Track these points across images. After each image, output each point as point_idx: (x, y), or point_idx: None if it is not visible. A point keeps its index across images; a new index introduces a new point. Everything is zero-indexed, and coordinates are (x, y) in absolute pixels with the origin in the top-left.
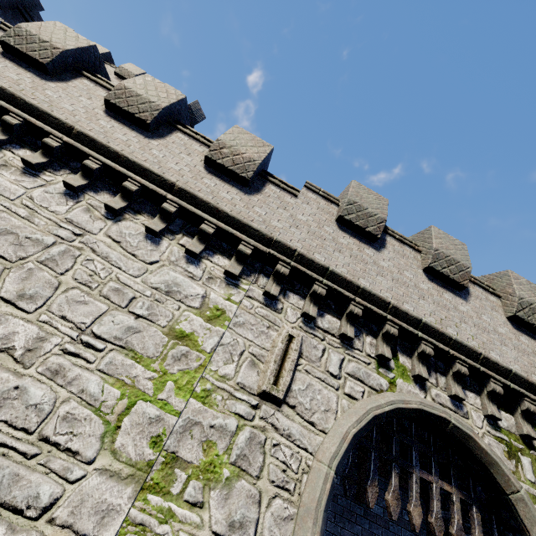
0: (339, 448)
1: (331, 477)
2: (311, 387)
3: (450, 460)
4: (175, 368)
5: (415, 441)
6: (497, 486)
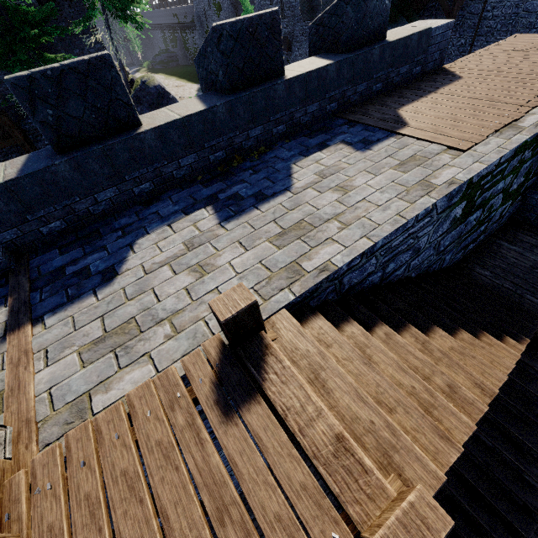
0: None
1: None
2: None
3: None
4: None
5: None
6: None
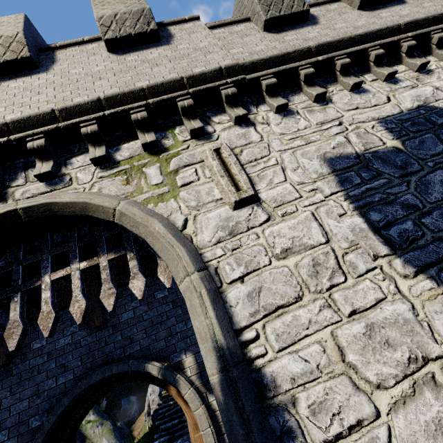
0: None
1: None
2: None
3: (96, 233)
4: None
5: (45, 251)
6: (108, 222)
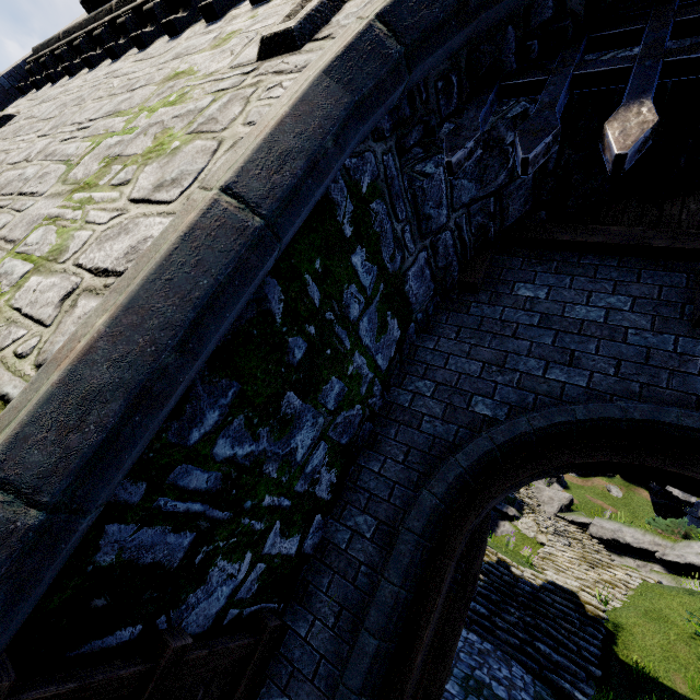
0: None
1: (361, 26)
2: None
3: None
4: (156, 101)
5: None
6: None
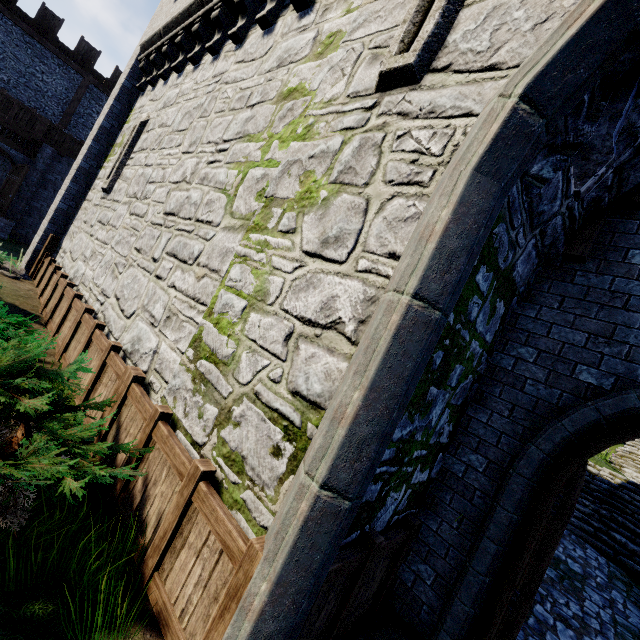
0: (545, 50)
1: (504, 111)
2: (497, 11)
3: None
4: (280, 127)
5: None
6: None
